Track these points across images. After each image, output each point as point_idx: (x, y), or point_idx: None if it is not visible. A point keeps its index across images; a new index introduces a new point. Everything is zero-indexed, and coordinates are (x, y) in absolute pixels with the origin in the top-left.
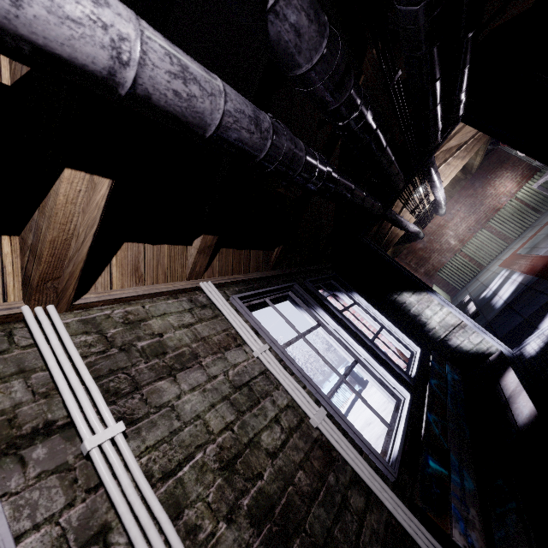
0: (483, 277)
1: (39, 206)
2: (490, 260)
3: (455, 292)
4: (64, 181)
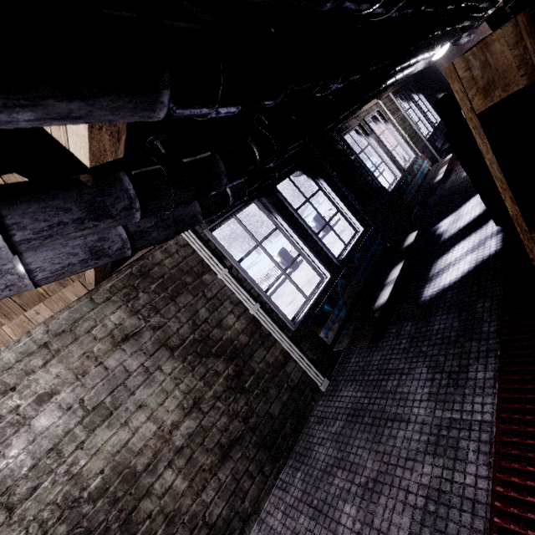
0: None
1: None
2: None
3: None
4: None
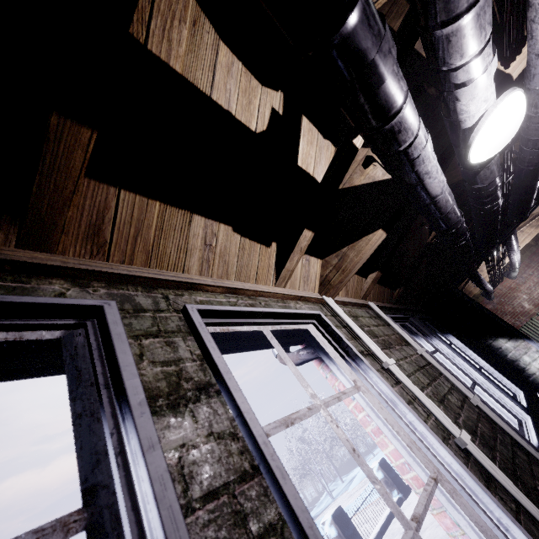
0: None
1: (349, 245)
2: None
3: None
4: (376, 234)
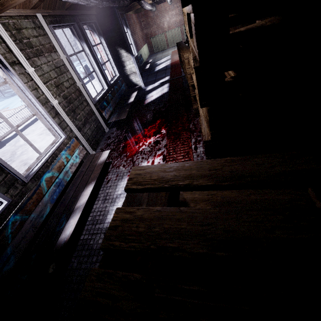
0: (164, 53)
1: None
2: (172, 46)
3: (153, 53)
4: None
